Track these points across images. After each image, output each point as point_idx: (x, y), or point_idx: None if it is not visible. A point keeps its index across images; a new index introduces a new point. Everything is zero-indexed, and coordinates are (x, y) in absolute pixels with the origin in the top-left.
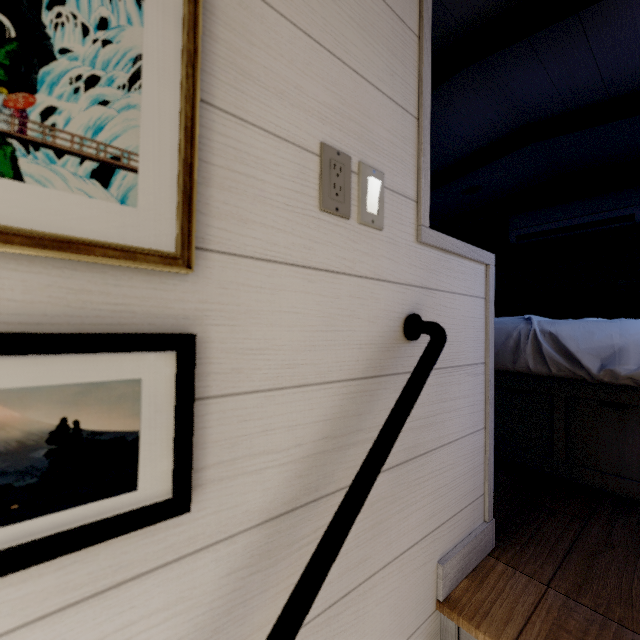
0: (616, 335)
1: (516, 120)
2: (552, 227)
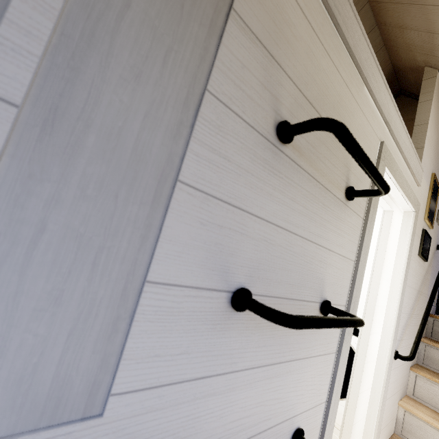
0: None
1: None
2: None
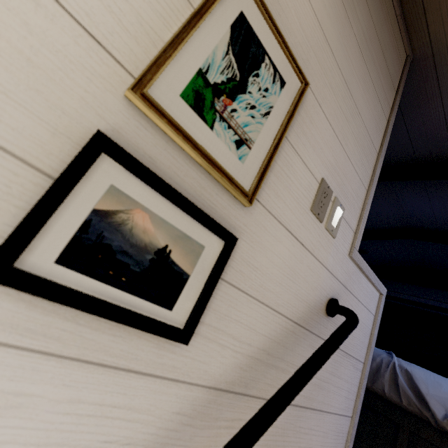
0: None
1: (403, 221)
2: (411, 299)
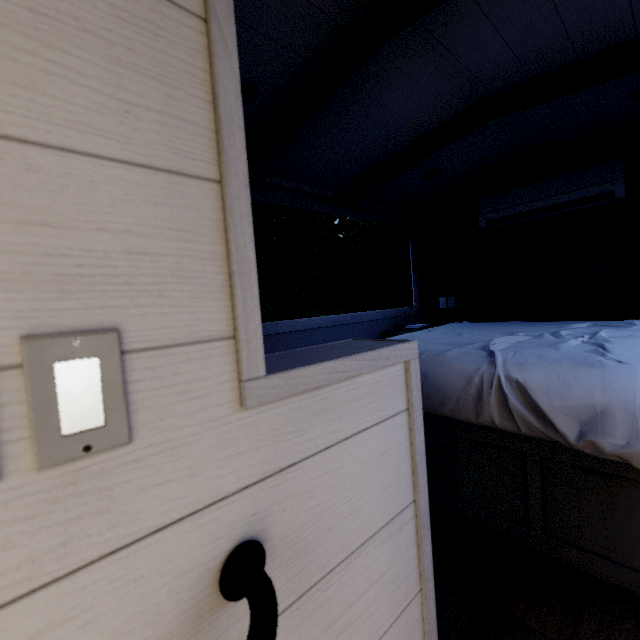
0: (598, 390)
1: (470, 94)
2: (524, 209)
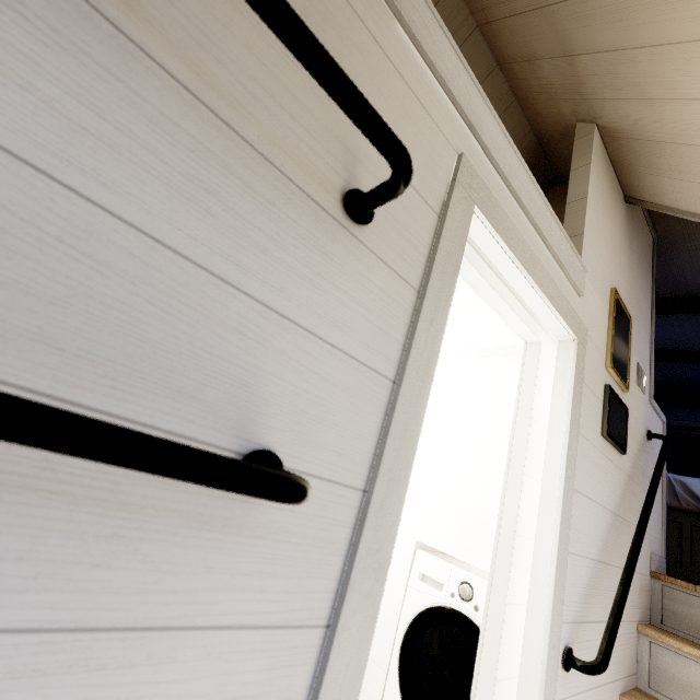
0: None
1: None
2: None
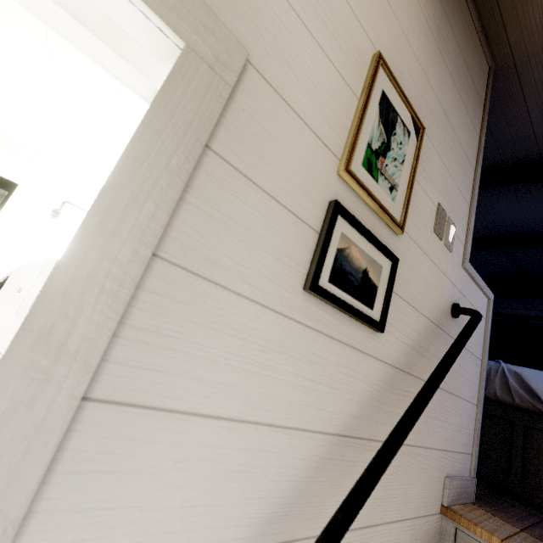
0: None
1: (493, 230)
2: (507, 312)
